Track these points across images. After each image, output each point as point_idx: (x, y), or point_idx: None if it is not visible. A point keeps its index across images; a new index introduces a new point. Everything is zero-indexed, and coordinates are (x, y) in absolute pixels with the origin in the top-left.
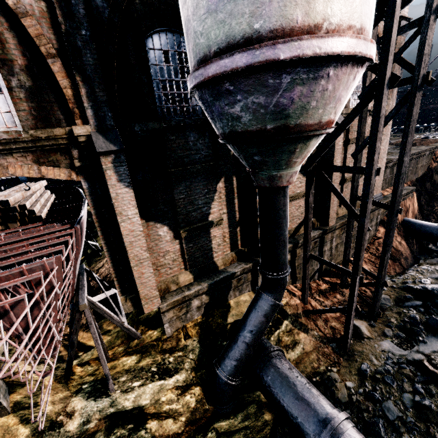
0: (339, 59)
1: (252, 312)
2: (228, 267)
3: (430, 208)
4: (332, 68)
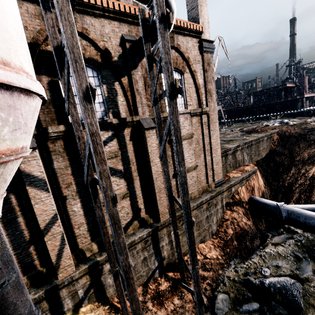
0: None
1: None
2: None
3: (277, 182)
4: None
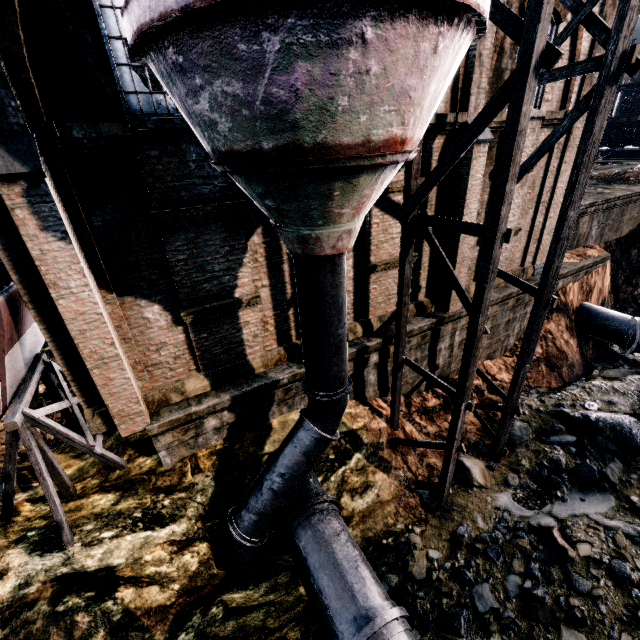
0: (382, 1)
1: (288, 446)
2: (271, 371)
3: (631, 288)
4: (371, 22)
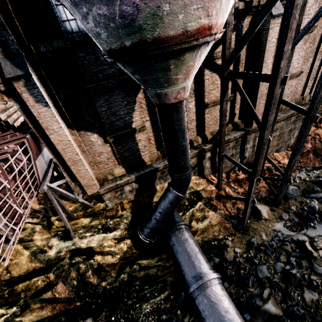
0: None
1: (162, 200)
2: (154, 163)
3: None
4: None
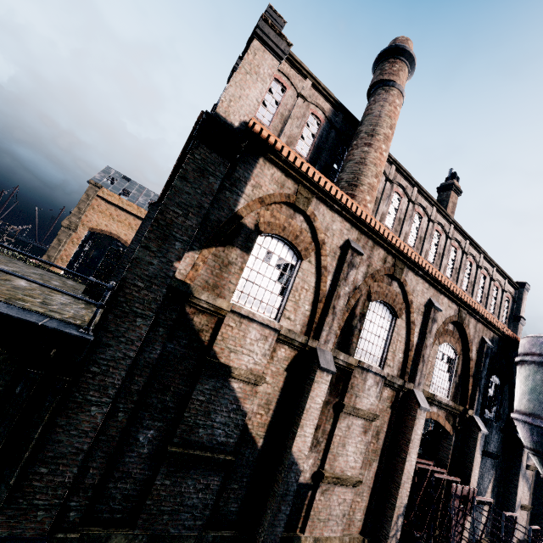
0: None
1: None
2: None
3: None
4: None
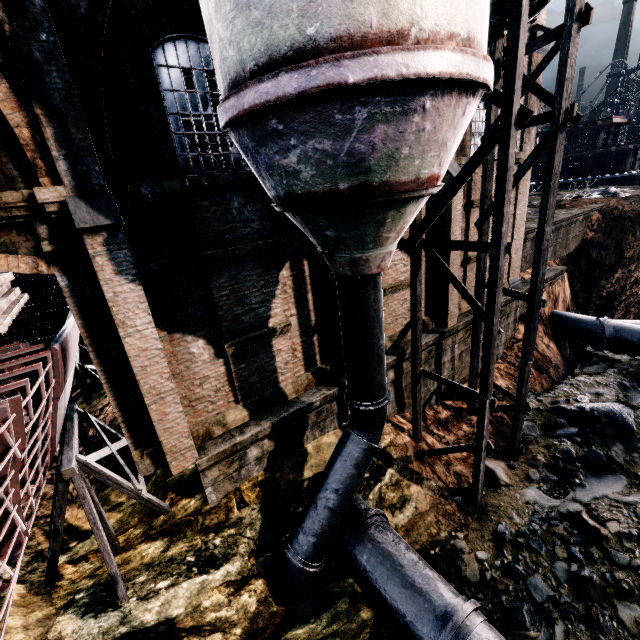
0: (437, 84)
1: (338, 462)
2: (303, 396)
3: (587, 295)
4: (429, 98)
